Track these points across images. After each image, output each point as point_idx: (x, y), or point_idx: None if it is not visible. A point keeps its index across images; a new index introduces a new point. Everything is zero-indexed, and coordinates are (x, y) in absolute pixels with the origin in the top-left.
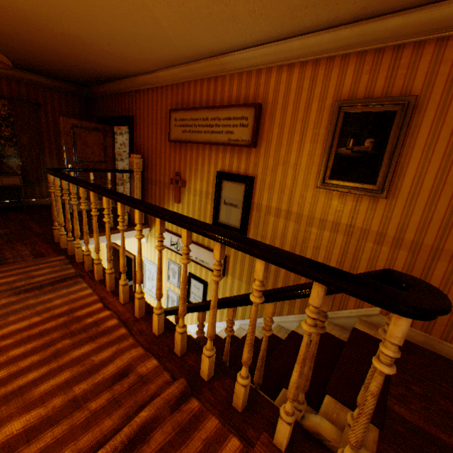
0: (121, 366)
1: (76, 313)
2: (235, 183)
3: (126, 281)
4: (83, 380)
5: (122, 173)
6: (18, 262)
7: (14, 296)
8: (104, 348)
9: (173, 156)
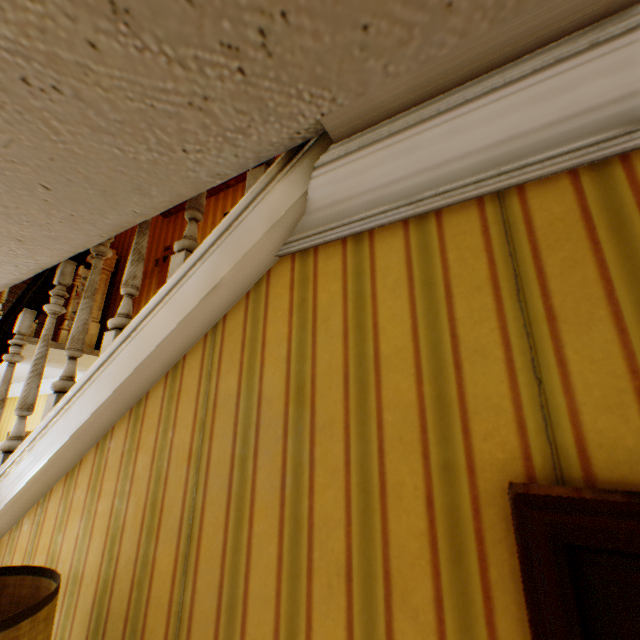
0: None
1: None
2: None
3: None
4: None
5: None
6: None
7: None
8: None
9: (166, 232)
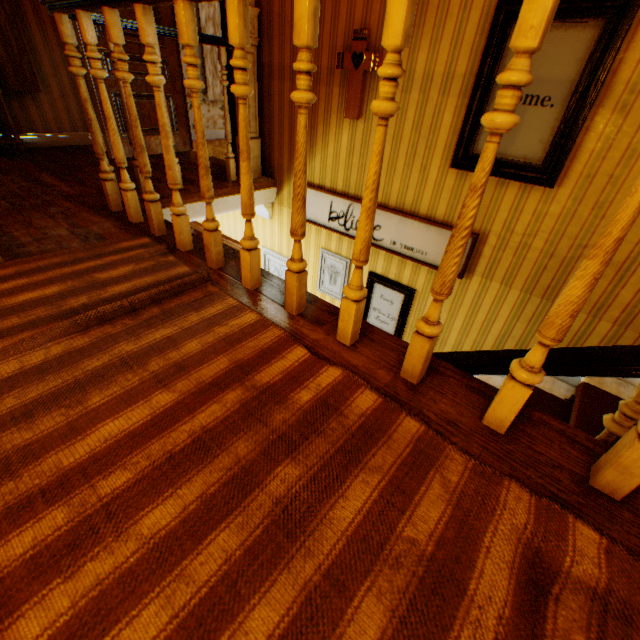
0: (513, 561)
1: (255, 376)
2: (559, 28)
3: (363, 290)
4: (442, 636)
5: (218, 46)
6: (50, 253)
7: (75, 334)
8: (408, 491)
9: None
